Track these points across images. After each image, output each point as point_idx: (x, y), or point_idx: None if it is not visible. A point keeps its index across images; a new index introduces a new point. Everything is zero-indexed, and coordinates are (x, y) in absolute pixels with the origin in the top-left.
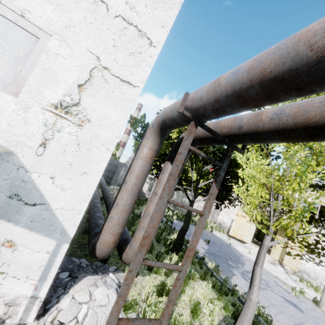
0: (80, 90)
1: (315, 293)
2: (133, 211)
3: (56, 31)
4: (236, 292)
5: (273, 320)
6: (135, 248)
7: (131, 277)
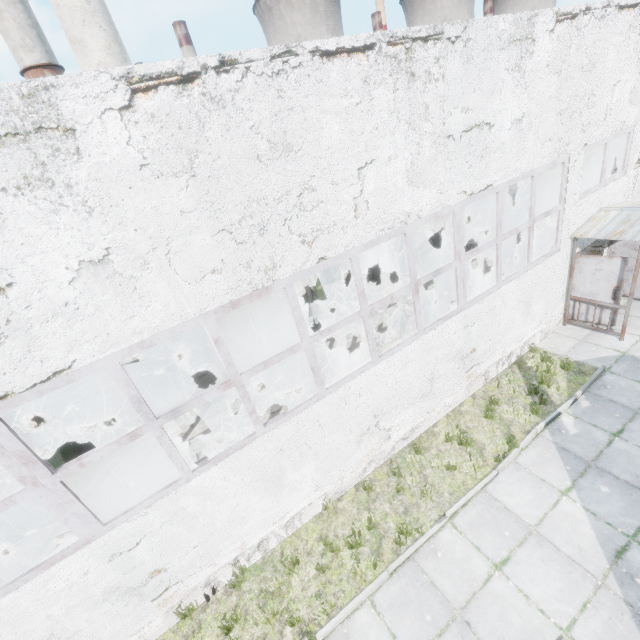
0: None
1: None
2: None
3: (636, 120)
4: None
5: None
6: None
7: None
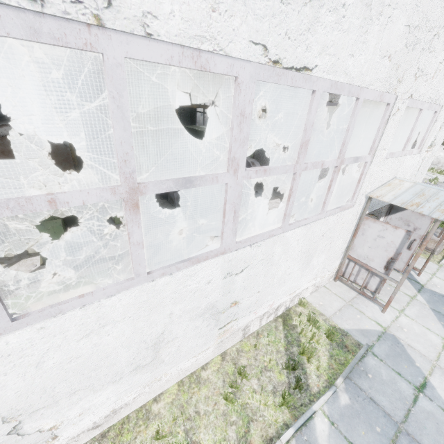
0: (439, 130)
1: (439, 176)
2: None
3: None
4: None
5: None
6: None
7: None
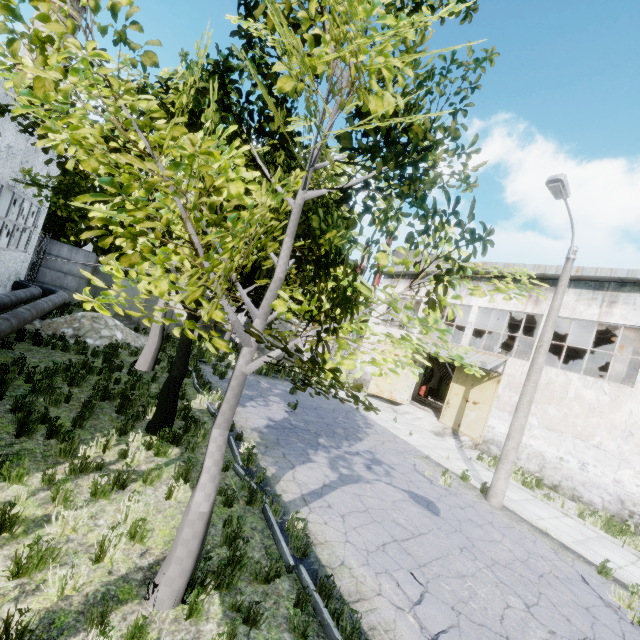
0: None
1: None
2: (109, 358)
3: None
4: (259, 495)
5: (335, 541)
6: None
7: None
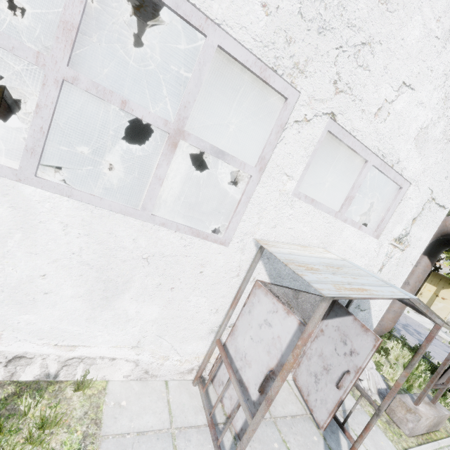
0: (412, 223)
1: None
2: None
3: (415, 179)
4: None
5: None
6: (384, 326)
7: (447, 363)
